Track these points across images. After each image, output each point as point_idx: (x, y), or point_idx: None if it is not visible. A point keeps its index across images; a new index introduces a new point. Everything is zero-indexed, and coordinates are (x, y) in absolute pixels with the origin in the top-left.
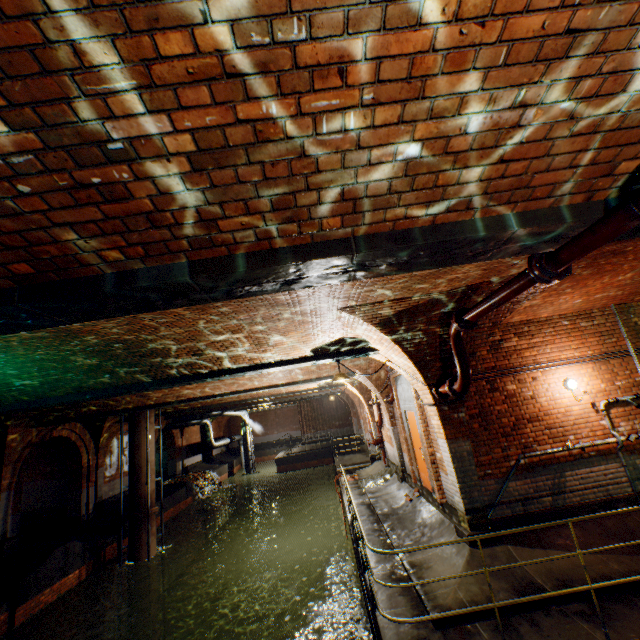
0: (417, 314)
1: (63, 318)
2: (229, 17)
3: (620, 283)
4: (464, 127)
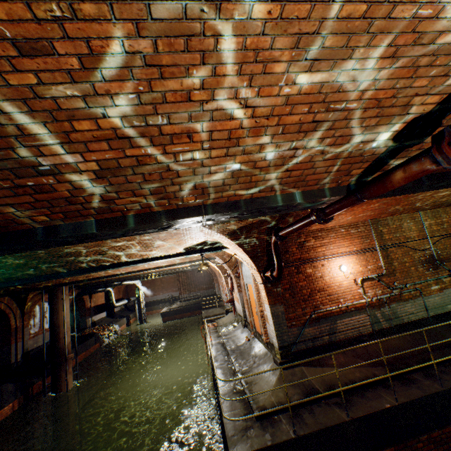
0: (252, 228)
1: (3, 252)
2: (119, 115)
3: (372, 208)
4: (264, 157)
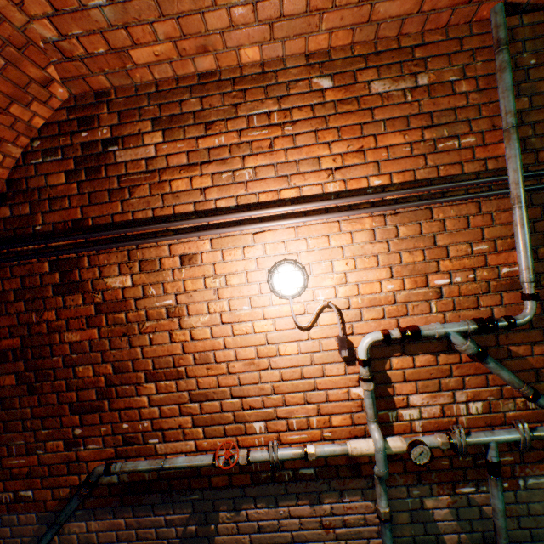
0: None
1: None
2: None
3: None
4: None
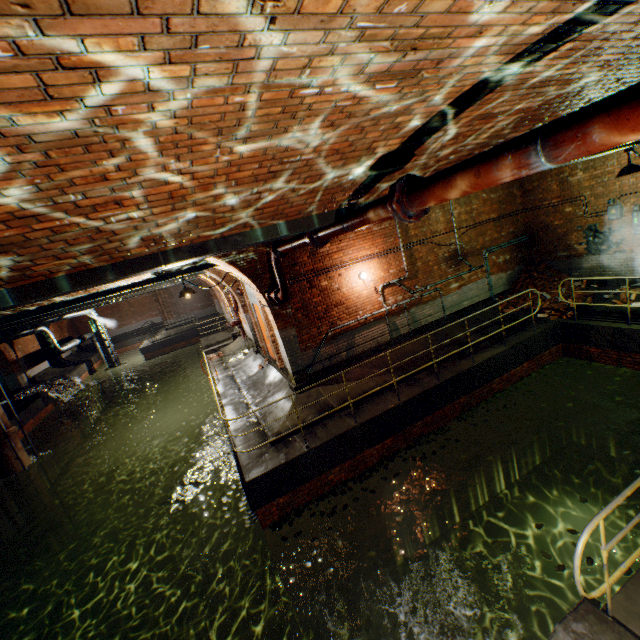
0: None
1: None
2: (14, 202)
3: None
4: (223, 204)
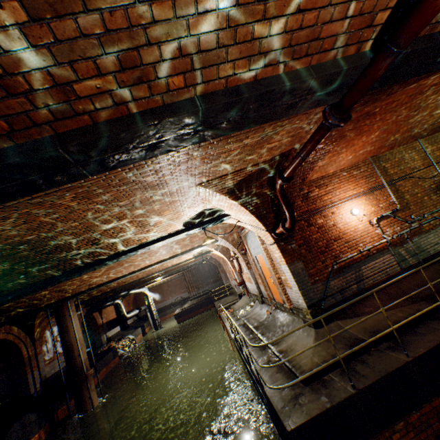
0: (252, 181)
1: None
2: None
3: (372, 140)
4: None
